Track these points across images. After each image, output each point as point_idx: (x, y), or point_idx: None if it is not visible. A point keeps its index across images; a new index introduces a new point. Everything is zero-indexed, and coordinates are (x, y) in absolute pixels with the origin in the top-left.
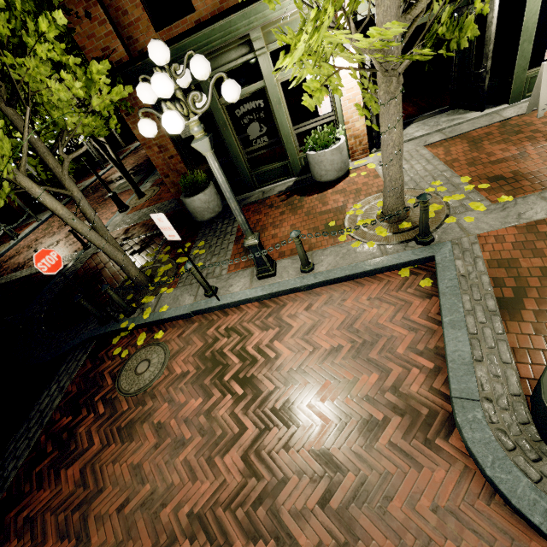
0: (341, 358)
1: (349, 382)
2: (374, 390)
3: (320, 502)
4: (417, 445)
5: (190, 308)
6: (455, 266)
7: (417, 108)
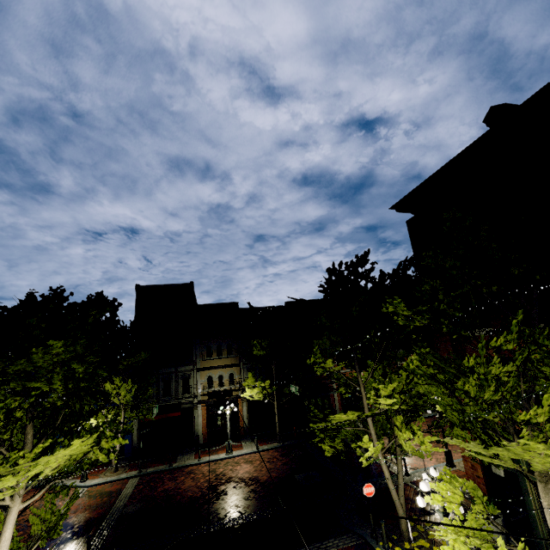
0: None
1: None
2: None
3: None
4: None
5: None
6: None
7: None
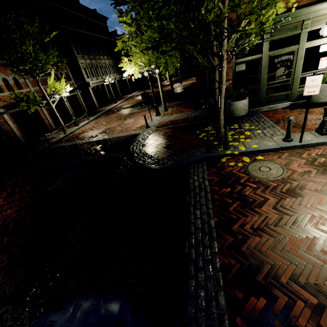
0: None
1: None
2: None
3: None
4: None
5: (278, 146)
6: None
7: None
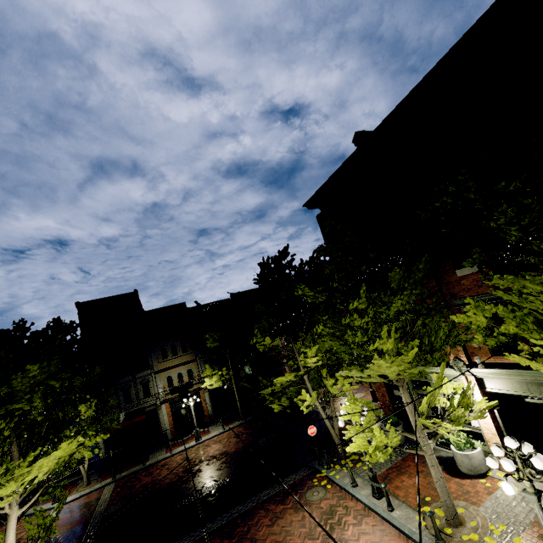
0: None
1: None
2: None
3: None
4: None
5: (343, 485)
6: None
7: None
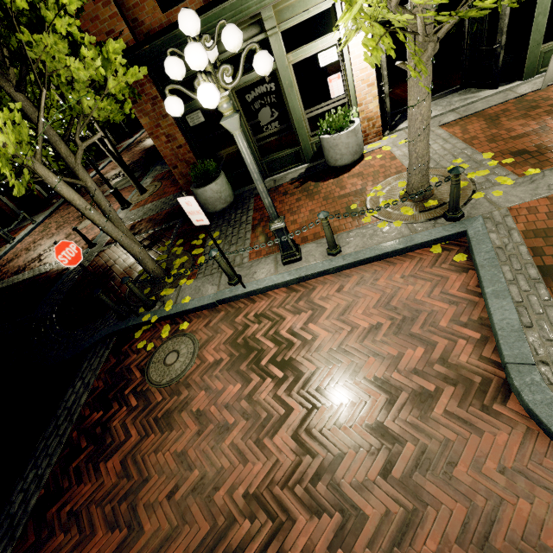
0: (382, 335)
1: (394, 357)
2: (422, 363)
3: (382, 473)
4: (474, 412)
5: (214, 298)
6: (490, 239)
7: None
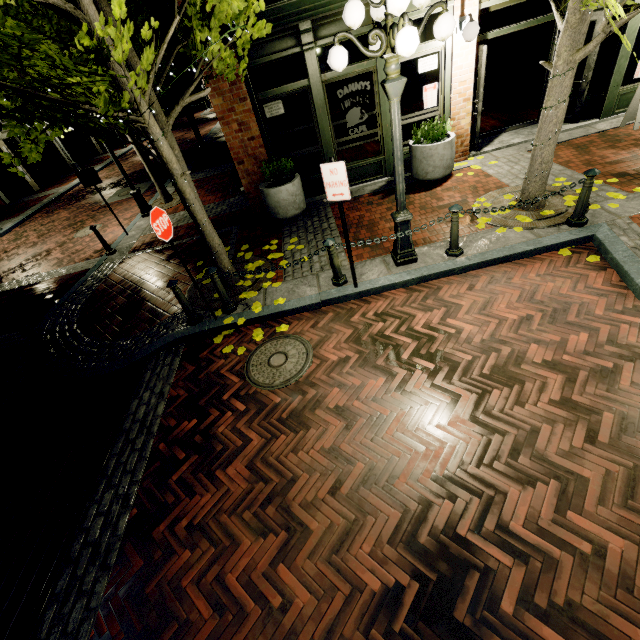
0: (536, 325)
1: (558, 343)
2: (590, 345)
3: (587, 441)
4: None
5: (319, 298)
6: (622, 241)
7: (500, 121)
